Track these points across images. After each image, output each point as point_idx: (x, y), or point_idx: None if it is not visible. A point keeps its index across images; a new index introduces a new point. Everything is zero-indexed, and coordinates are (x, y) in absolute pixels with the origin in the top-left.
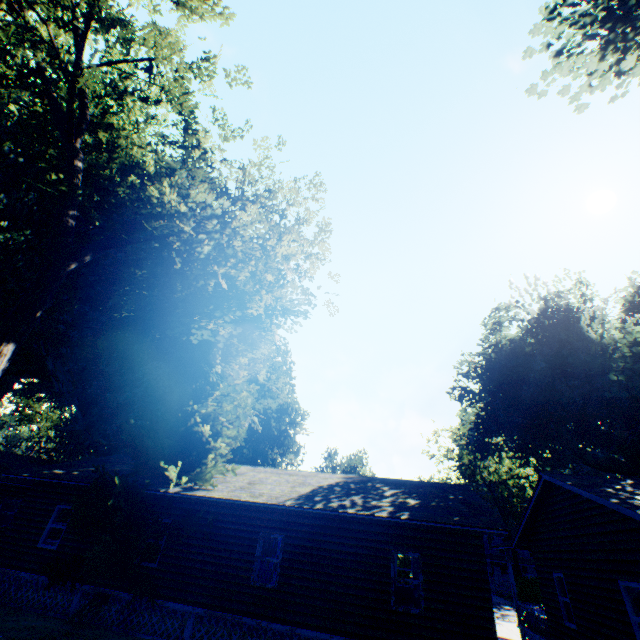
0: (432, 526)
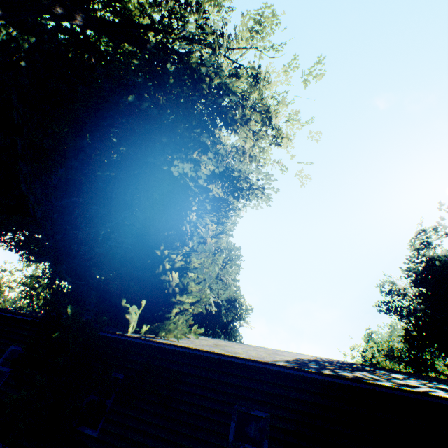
0: None
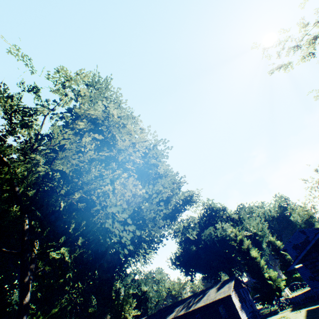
0: None
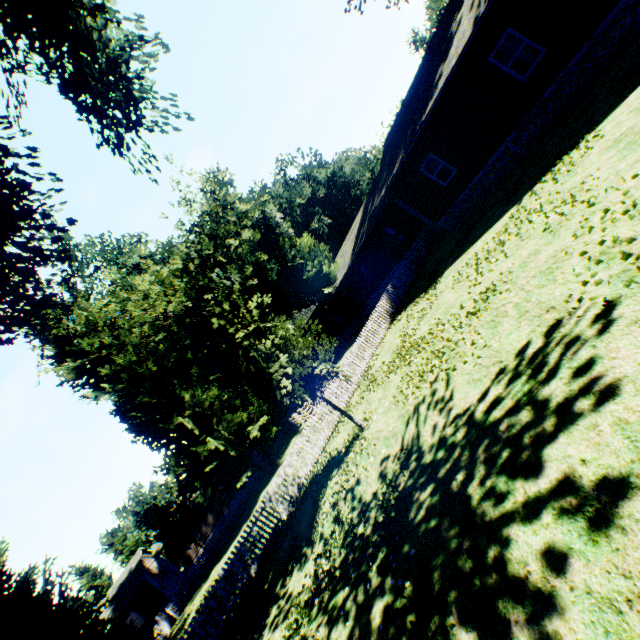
0: (380, 216)
